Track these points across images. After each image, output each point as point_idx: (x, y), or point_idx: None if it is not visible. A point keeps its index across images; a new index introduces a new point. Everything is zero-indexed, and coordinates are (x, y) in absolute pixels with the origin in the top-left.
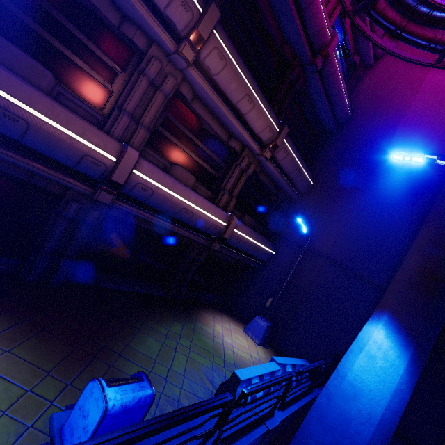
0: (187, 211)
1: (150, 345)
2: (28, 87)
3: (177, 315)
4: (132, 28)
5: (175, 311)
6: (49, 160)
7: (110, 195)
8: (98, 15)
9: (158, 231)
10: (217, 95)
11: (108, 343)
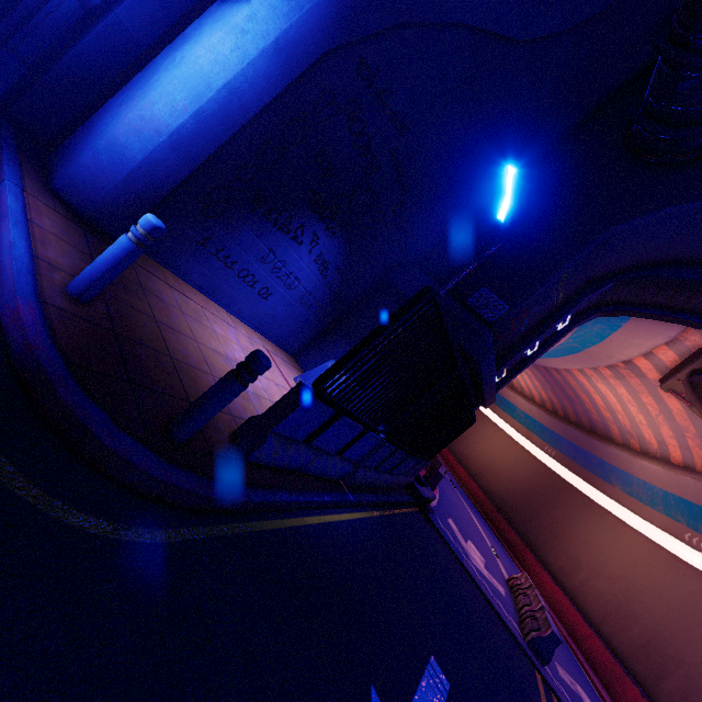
0: None
1: None
2: None
3: None
4: None
5: None
6: None
7: None
8: None
9: None
10: None
11: None
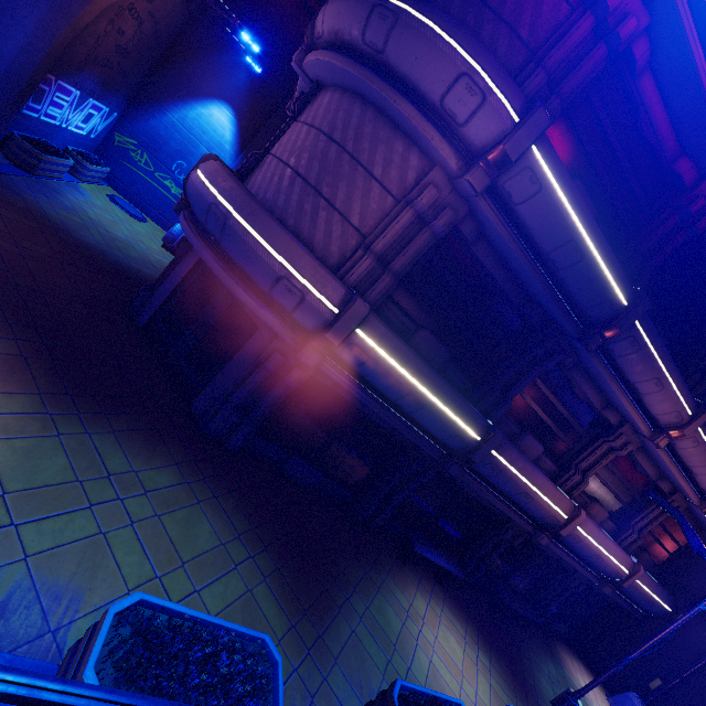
0: (598, 557)
1: (547, 688)
2: (541, 477)
3: (544, 647)
4: (612, 412)
5: (539, 639)
6: (520, 509)
7: (548, 539)
8: (588, 404)
9: (548, 552)
10: (672, 461)
11: (524, 673)
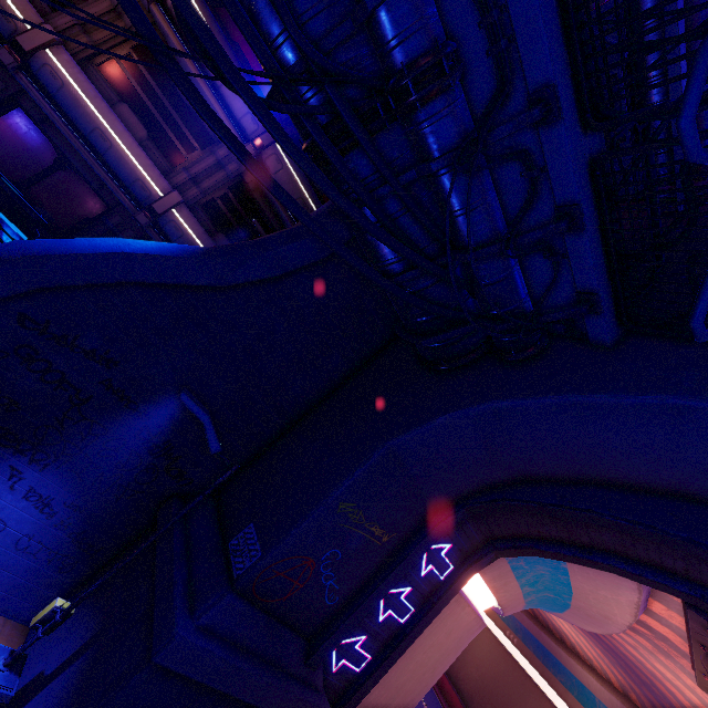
0: (104, 136)
1: None
2: None
3: None
4: None
5: None
6: None
7: (12, 59)
8: None
9: (79, 168)
10: (185, 49)
11: None
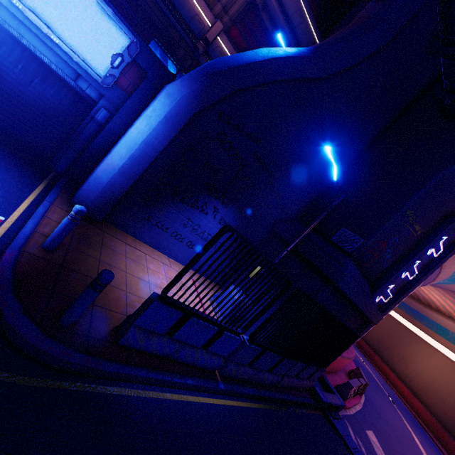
0: None
1: None
2: None
3: None
4: None
5: None
6: None
7: None
8: None
9: (153, 14)
10: None
11: None
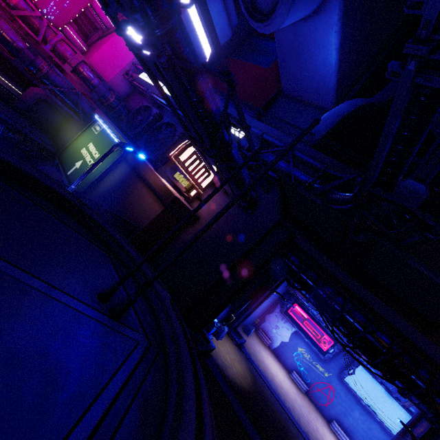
0: None
1: None
2: None
3: None
4: None
5: None
6: None
7: None
8: None
9: None
10: None
11: None
